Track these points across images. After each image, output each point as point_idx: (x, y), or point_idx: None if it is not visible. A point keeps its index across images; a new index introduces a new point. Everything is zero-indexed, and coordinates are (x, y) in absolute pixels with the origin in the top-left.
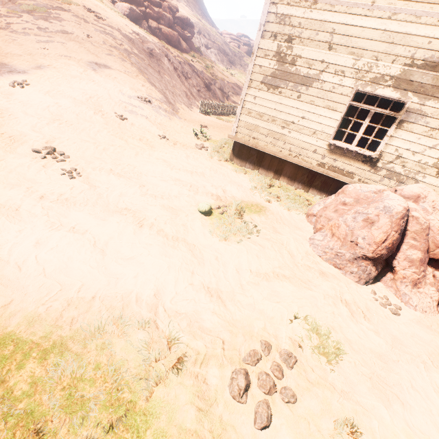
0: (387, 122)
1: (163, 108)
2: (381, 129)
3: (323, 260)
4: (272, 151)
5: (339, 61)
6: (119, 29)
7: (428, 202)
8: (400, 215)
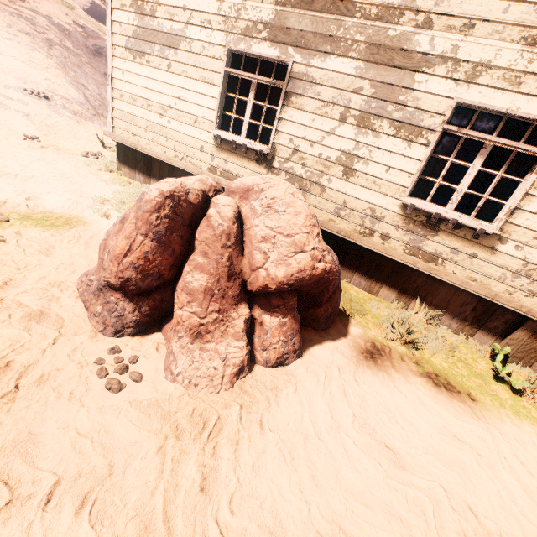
0: (278, 99)
1: (72, 109)
2: (272, 111)
3: (79, 295)
4: (154, 152)
5: (203, 5)
6: (48, 16)
7: (262, 199)
8: (152, 204)
